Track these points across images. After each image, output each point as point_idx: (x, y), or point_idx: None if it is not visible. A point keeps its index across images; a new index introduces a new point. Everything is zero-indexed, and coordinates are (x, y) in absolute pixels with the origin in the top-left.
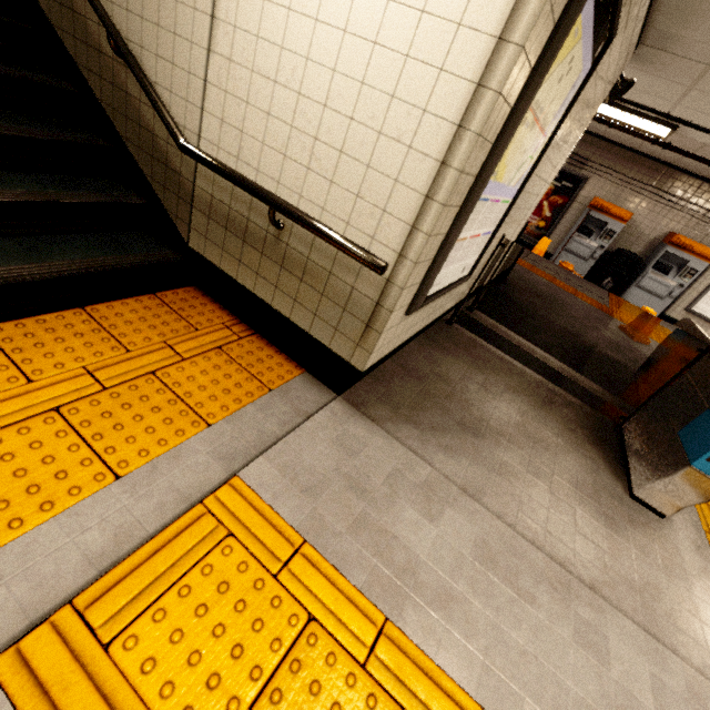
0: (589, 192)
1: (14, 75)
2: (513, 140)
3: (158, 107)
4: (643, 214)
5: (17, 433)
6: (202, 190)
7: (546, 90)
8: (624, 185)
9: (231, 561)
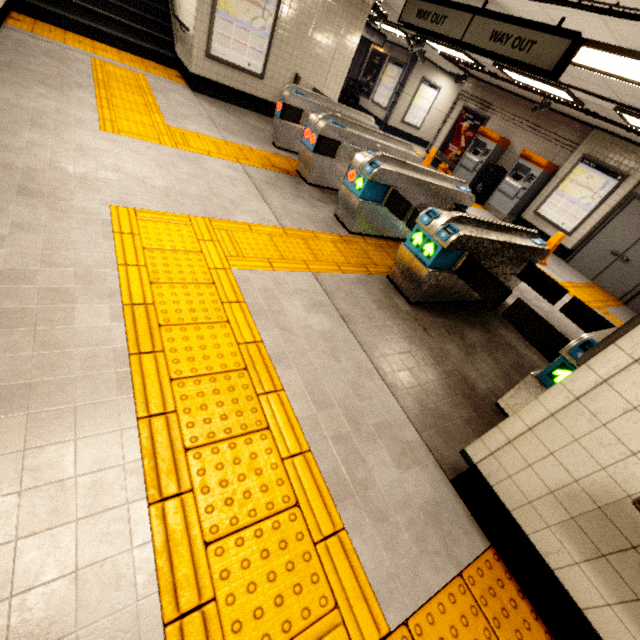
0: (489, 128)
1: (151, 4)
2: None
3: (172, 6)
4: (519, 142)
5: (112, 55)
6: (178, 31)
7: None
8: (510, 121)
9: (131, 74)
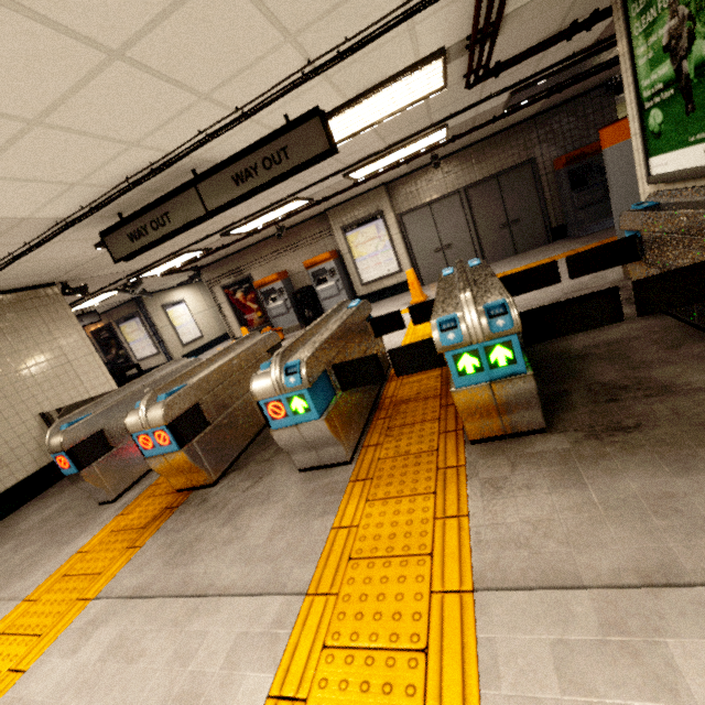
0: (258, 279)
1: None
2: None
3: None
4: (291, 264)
5: None
6: None
7: None
8: (267, 262)
9: None
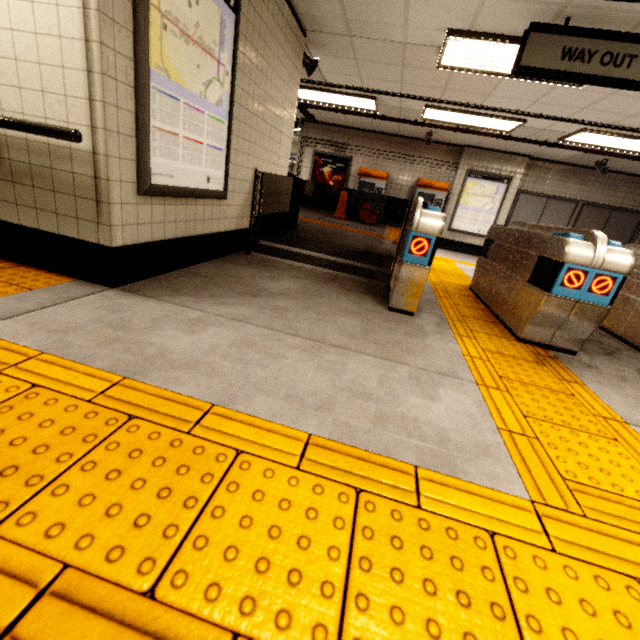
0: (356, 167)
1: None
2: (163, 41)
3: None
4: (396, 173)
5: None
6: None
7: (174, 6)
8: (376, 156)
9: None
